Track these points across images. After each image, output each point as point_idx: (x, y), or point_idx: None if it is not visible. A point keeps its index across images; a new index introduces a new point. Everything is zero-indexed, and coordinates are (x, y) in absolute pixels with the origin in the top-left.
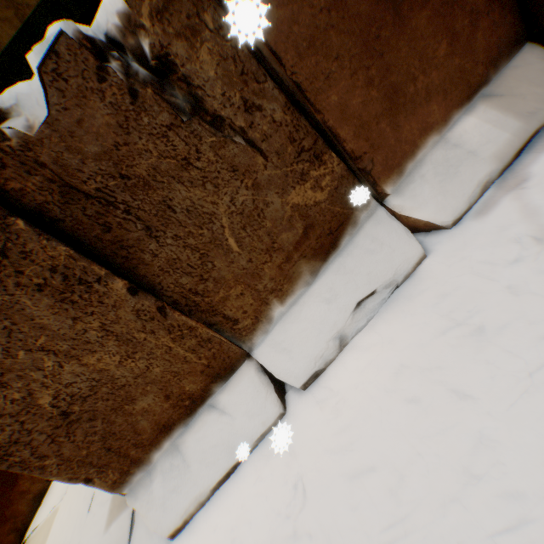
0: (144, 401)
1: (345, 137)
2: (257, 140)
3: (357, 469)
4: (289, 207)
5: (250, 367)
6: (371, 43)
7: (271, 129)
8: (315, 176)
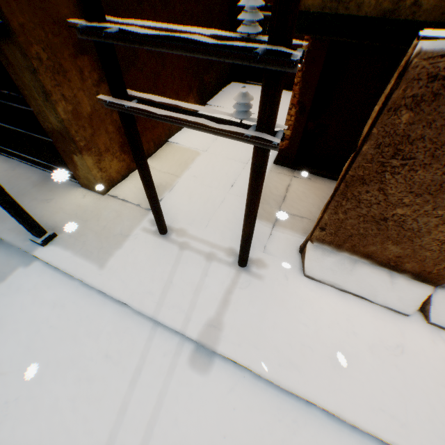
0: (394, 248)
1: None
2: None
3: (436, 379)
4: None
5: (430, 291)
6: None
7: None
8: None
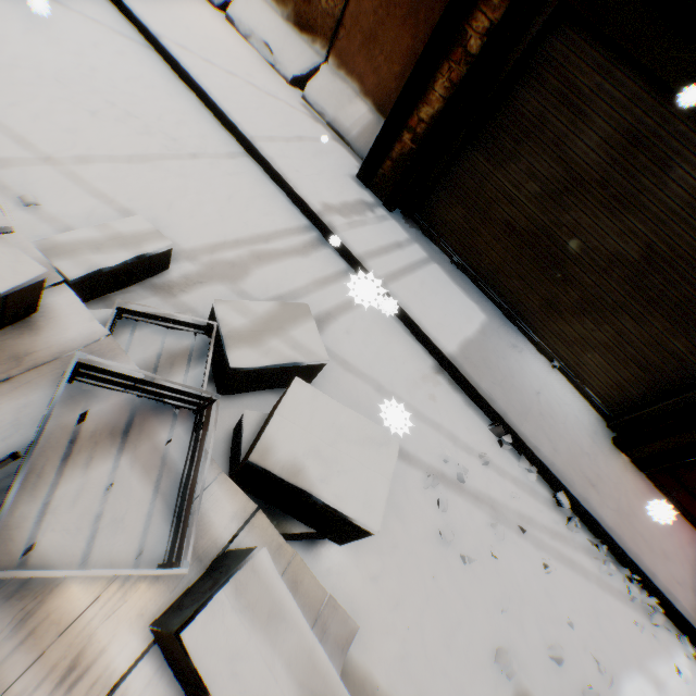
0: None
1: (350, 8)
2: None
3: (181, 7)
4: None
5: None
6: (393, 4)
7: None
8: None
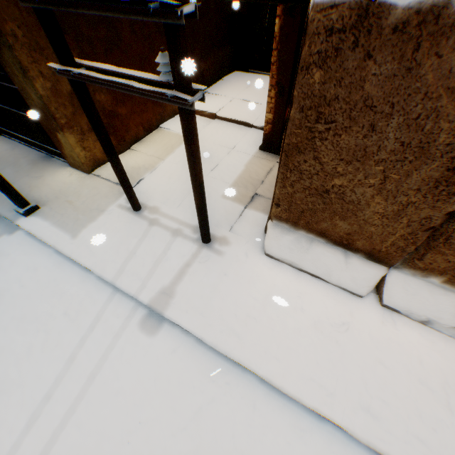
0: (343, 224)
1: None
2: None
3: (376, 357)
4: None
5: (383, 272)
6: None
7: None
8: None
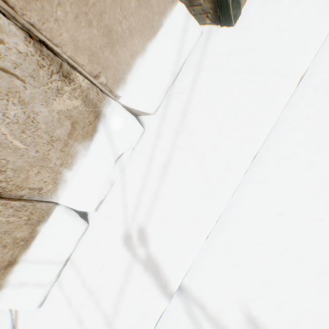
0: None
1: (82, 63)
2: (10, 68)
3: (124, 239)
4: (56, 113)
5: (61, 210)
6: None
7: (20, 59)
8: (69, 90)
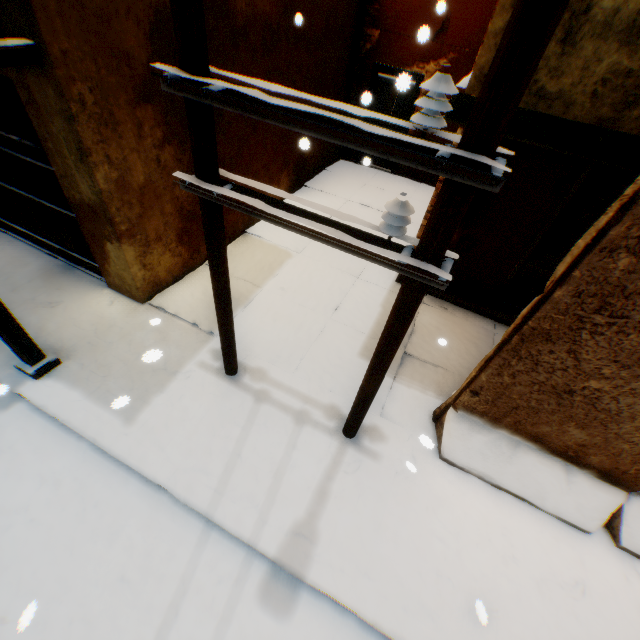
0: (577, 433)
1: None
2: None
3: None
4: None
5: (621, 498)
6: None
7: None
8: None
